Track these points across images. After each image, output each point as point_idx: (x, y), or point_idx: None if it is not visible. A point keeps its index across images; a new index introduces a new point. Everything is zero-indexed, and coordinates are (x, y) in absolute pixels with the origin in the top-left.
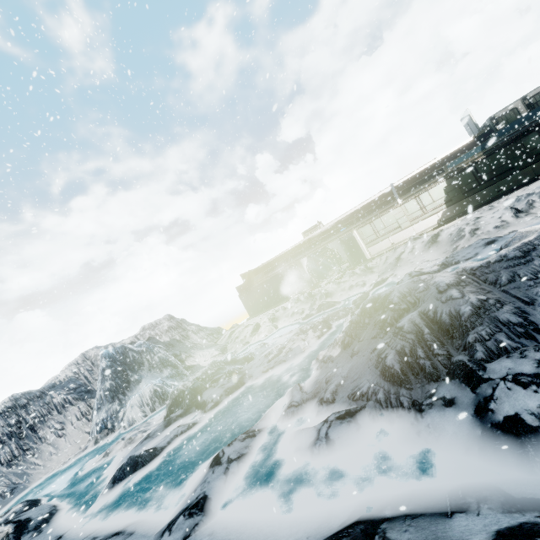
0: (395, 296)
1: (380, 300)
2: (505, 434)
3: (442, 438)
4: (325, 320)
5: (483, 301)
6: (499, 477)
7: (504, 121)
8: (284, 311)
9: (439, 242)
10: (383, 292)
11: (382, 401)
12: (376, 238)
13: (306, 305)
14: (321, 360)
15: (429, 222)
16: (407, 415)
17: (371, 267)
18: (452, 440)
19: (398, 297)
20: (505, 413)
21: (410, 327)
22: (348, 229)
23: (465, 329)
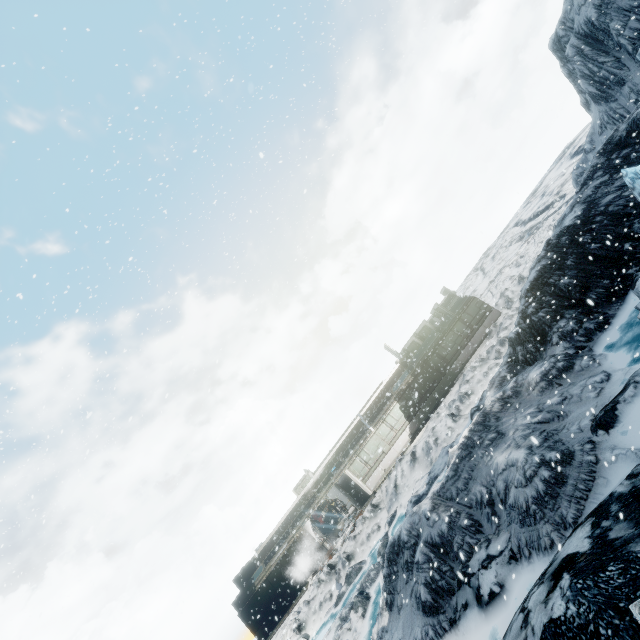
0: (404, 535)
1: (396, 543)
2: (491, 606)
3: (472, 636)
4: (360, 591)
5: (450, 516)
6: (501, 638)
7: (412, 350)
8: (309, 607)
9: (418, 458)
10: (395, 534)
11: (433, 636)
12: (368, 470)
13: (332, 584)
14: (377, 638)
15: (403, 439)
16: (451, 636)
17: (377, 504)
18: (477, 633)
19: (406, 534)
20: (487, 592)
21: (422, 558)
22: (339, 471)
23: (450, 542)
